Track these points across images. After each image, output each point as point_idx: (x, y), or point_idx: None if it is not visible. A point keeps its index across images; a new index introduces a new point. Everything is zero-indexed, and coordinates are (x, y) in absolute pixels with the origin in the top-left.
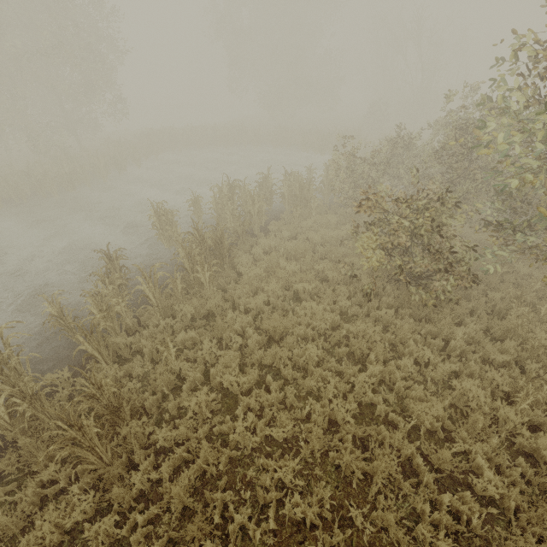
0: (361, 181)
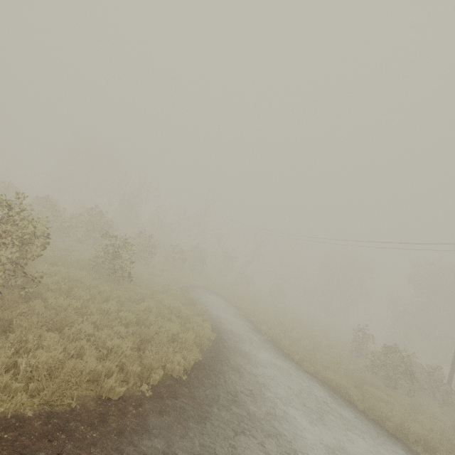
0: None
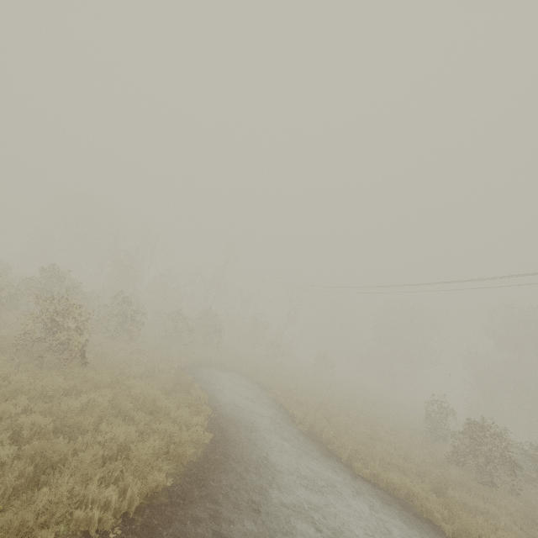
0: None
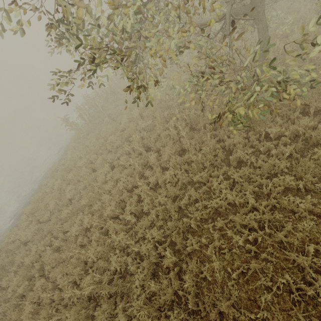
0: None
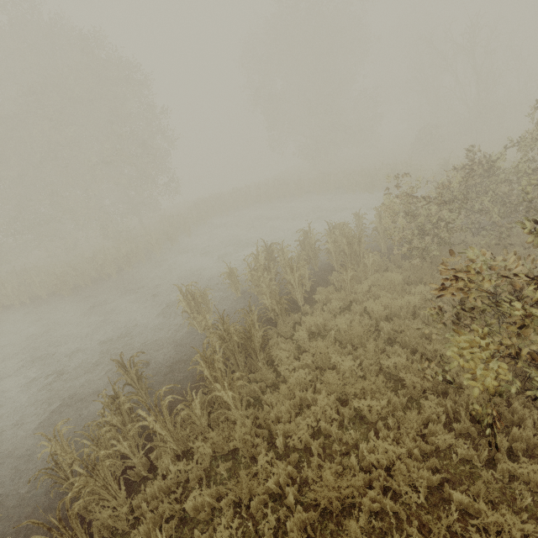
0: (428, 226)
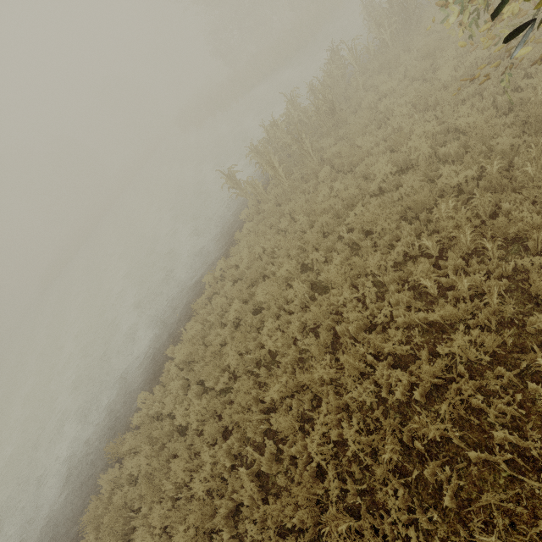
0: None
